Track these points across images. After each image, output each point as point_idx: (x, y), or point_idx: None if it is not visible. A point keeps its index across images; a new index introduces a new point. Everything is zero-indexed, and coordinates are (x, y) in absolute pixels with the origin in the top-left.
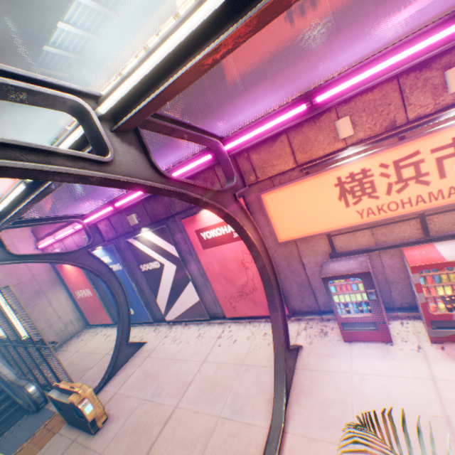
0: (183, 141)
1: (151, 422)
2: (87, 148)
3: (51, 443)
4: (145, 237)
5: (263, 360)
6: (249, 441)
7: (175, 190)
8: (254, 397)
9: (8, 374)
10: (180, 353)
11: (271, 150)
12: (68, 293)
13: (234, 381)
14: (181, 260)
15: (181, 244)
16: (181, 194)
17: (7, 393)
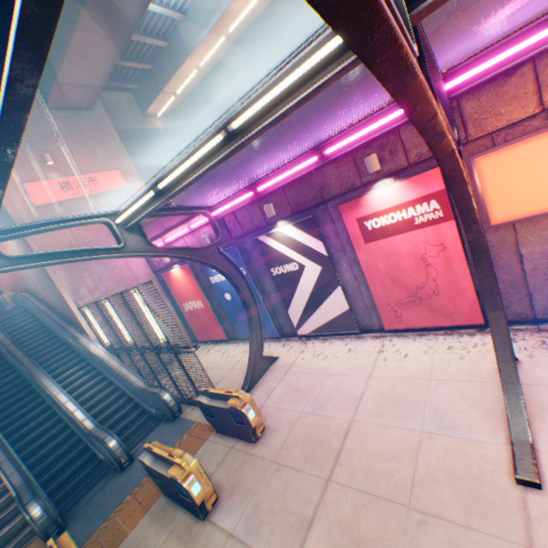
0: (354, 96)
1: (325, 434)
2: (330, 67)
3: (205, 449)
4: (282, 232)
5: (460, 374)
6: (479, 457)
7: (442, 121)
8: (464, 412)
9: (137, 381)
10: (332, 368)
11: (499, 91)
12: (173, 306)
13: (426, 396)
14: (329, 260)
15: (331, 239)
16: (440, 130)
17: (135, 401)
